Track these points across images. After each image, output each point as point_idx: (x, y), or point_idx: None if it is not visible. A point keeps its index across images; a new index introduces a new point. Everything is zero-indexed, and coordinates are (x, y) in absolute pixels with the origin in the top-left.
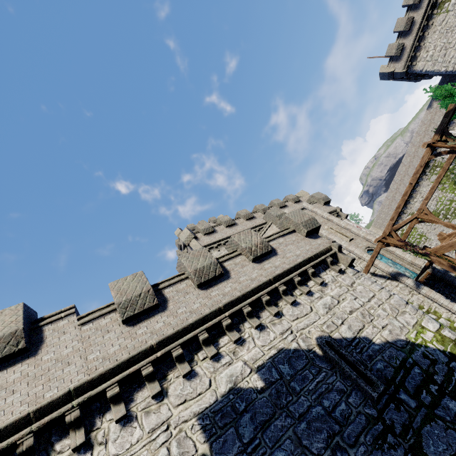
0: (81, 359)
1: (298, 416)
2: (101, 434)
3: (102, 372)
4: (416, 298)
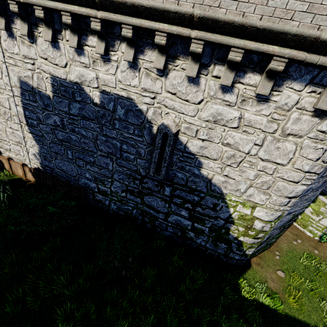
0: None
1: (104, 134)
2: None
3: None
4: None
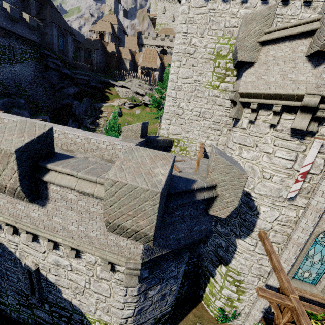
0: None
1: None
2: None
3: None
4: (253, 280)
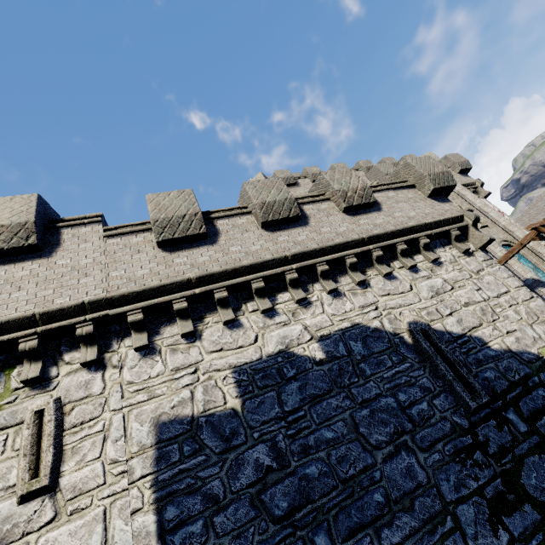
0: (102, 273)
1: (360, 401)
2: (116, 358)
3: (124, 293)
4: None
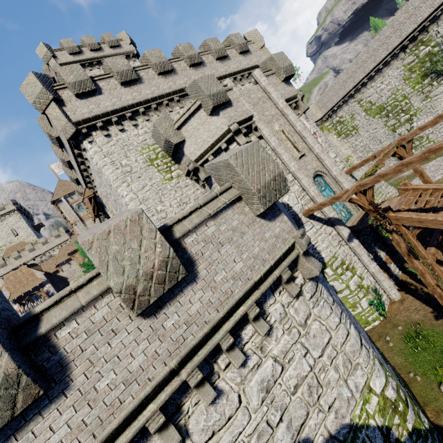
0: None
1: None
2: None
3: None
4: (342, 250)
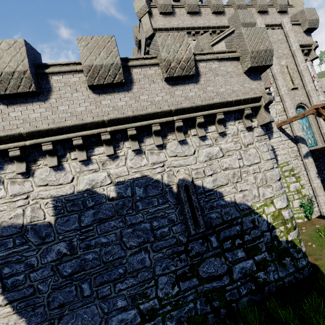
0: None
1: (129, 224)
2: None
3: None
4: (296, 162)
